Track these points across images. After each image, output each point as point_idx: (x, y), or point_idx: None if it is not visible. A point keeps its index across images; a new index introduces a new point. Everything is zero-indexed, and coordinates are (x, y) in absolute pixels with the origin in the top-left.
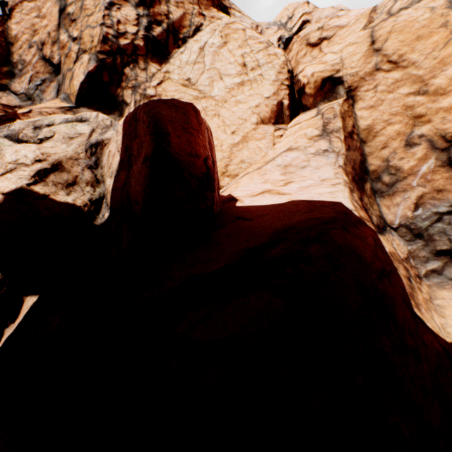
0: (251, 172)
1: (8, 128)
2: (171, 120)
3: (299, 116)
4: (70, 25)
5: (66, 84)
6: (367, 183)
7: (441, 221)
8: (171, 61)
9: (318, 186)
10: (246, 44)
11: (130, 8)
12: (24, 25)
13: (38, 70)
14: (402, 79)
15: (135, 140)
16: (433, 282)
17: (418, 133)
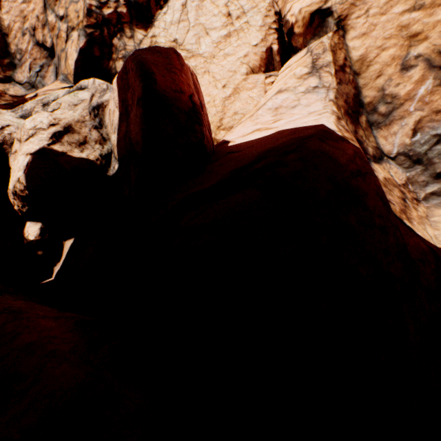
0: (244, 121)
1: (21, 109)
2: (155, 63)
3: (290, 59)
4: (55, 4)
5: (62, 65)
6: (362, 117)
7: (440, 143)
8: (156, 24)
9: (304, 118)
10: None
11: None
12: (14, 14)
13: (35, 57)
14: None
15: (128, 92)
16: (432, 203)
17: (414, 54)
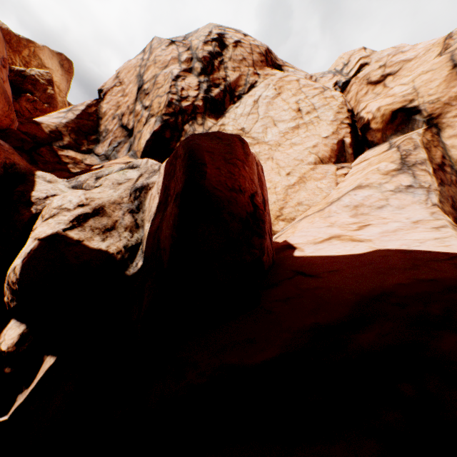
0: (311, 215)
1: (76, 179)
2: (211, 151)
3: (365, 152)
4: (144, 98)
5: (135, 143)
6: None
7: None
8: (227, 115)
9: (411, 230)
10: (300, 91)
11: (193, 78)
12: (111, 104)
13: (116, 136)
14: None
15: (173, 179)
16: None
17: None
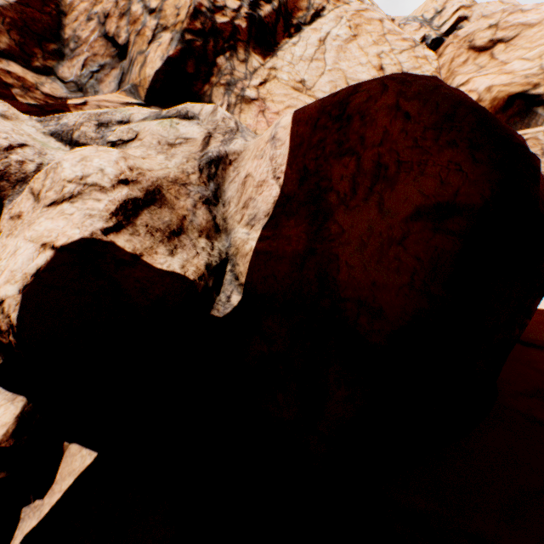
0: None
1: (56, 120)
2: None
3: None
4: None
5: (133, 72)
6: None
7: None
8: (280, 54)
9: None
10: (383, 39)
11: None
12: None
13: (96, 52)
14: None
15: (337, 159)
16: None
17: None
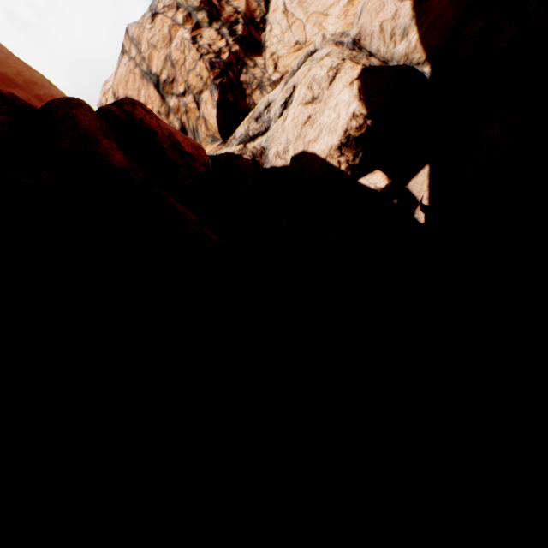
0: None
1: (233, 140)
2: None
3: None
4: (172, 88)
5: (200, 135)
6: None
7: None
8: (268, 45)
9: None
10: None
11: (207, 31)
12: None
13: None
14: None
15: None
16: None
17: None
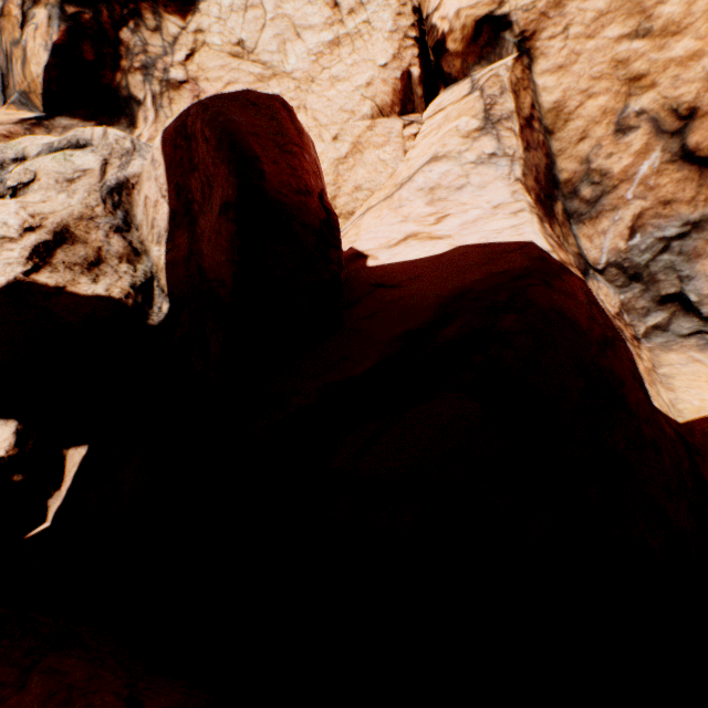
0: (377, 206)
1: None
2: (253, 132)
3: (441, 95)
4: None
5: (15, 73)
6: (558, 204)
7: (668, 251)
8: (203, 8)
9: (490, 219)
10: None
11: None
12: None
13: None
14: (609, 10)
15: (192, 175)
16: (655, 343)
17: (635, 109)
